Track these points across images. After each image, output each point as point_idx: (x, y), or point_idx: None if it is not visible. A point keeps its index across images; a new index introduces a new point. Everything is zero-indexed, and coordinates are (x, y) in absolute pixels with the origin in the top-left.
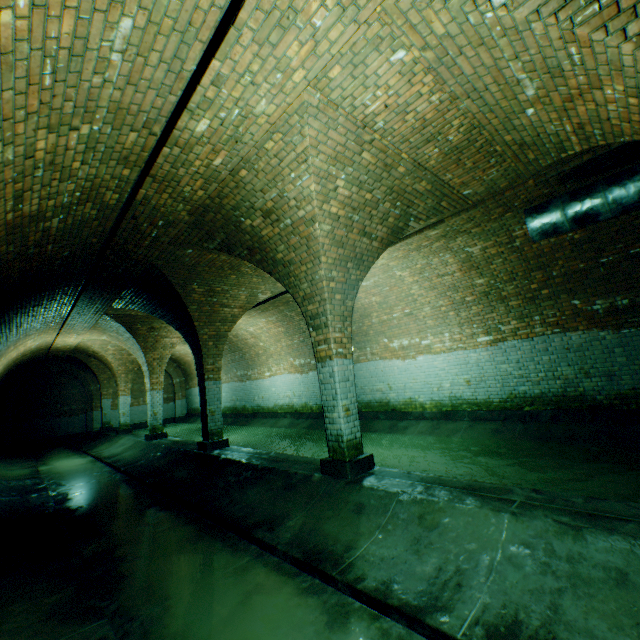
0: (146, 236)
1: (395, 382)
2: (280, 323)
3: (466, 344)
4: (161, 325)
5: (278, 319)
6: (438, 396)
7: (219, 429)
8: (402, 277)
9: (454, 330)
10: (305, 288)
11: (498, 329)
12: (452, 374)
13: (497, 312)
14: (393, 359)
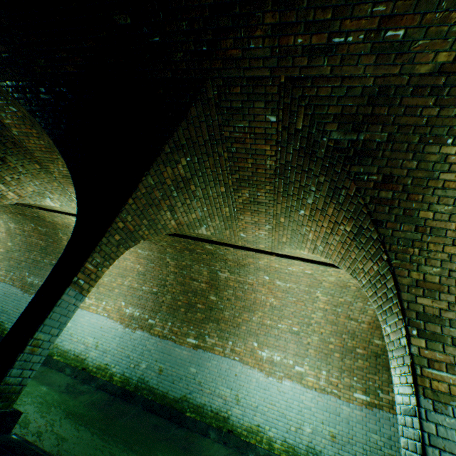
0: (327, 28)
1: (247, 396)
2: (146, 261)
3: (341, 392)
4: (18, 166)
5: (148, 256)
6: (294, 439)
7: (19, 385)
8: (317, 299)
9: (333, 372)
10: (430, 272)
11: (377, 393)
12: (318, 419)
13: (380, 376)
14: (255, 368)
